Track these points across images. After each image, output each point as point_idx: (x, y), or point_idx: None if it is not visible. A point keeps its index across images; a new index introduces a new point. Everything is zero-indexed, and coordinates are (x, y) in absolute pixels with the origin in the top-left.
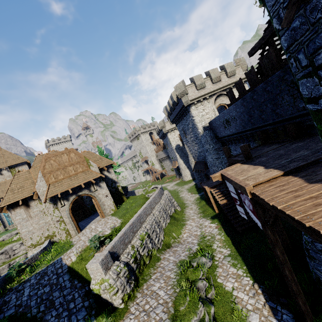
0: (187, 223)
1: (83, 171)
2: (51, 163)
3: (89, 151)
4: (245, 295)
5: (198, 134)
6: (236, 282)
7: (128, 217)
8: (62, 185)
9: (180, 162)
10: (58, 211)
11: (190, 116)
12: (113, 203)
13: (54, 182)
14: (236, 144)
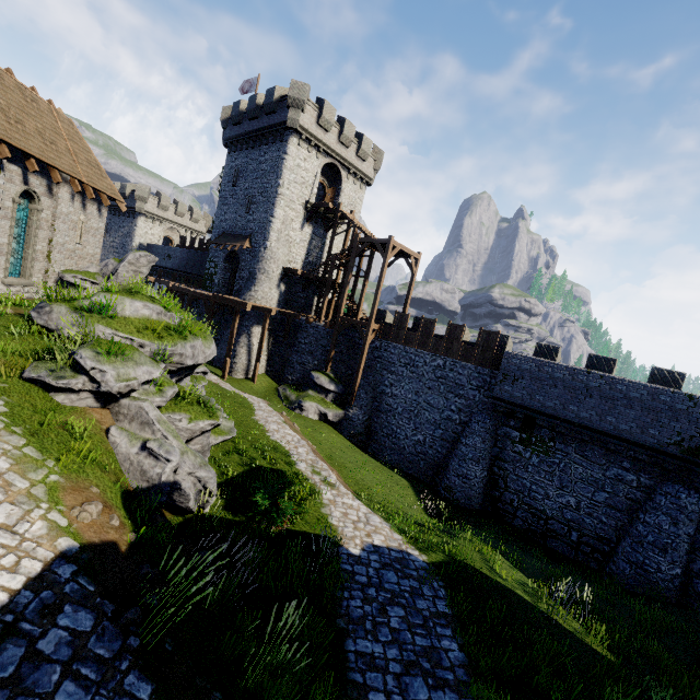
0: None
1: None
2: None
3: None
4: None
5: (129, 246)
6: None
7: None
8: None
9: None
10: None
11: (133, 223)
12: None
13: None
14: (164, 277)
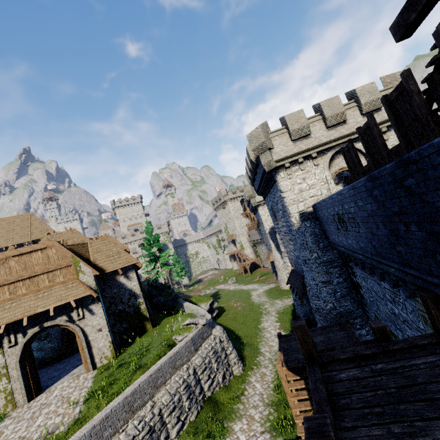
0: (234, 431)
1: (64, 281)
2: (10, 265)
3: (105, 238)
4: None
5: (291, 225)
6: None
7: (97, 404)
8: (16, 308)
9: (276, 257)
10: (1, 354)
11: (277, 190)
12: (111, 343)
13: (7, 300)
14: (365, 269)
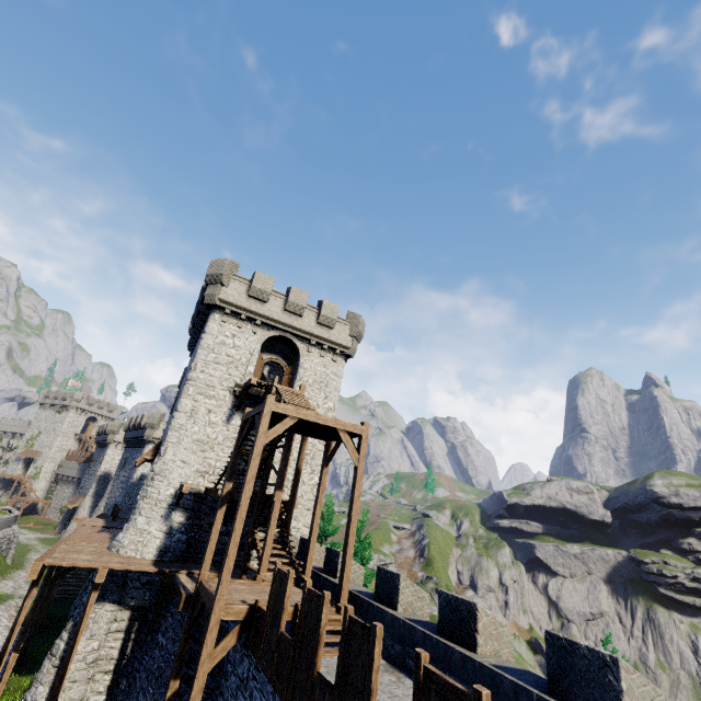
0: (4, 581)
1: None
2: None
3: None
4: (7, 621)
5: (132, 478)
6: (9, 616)
7: None
8: None
9: (87, 503)
10: None
11: (141, 452)
12: None
13: None
14: None
